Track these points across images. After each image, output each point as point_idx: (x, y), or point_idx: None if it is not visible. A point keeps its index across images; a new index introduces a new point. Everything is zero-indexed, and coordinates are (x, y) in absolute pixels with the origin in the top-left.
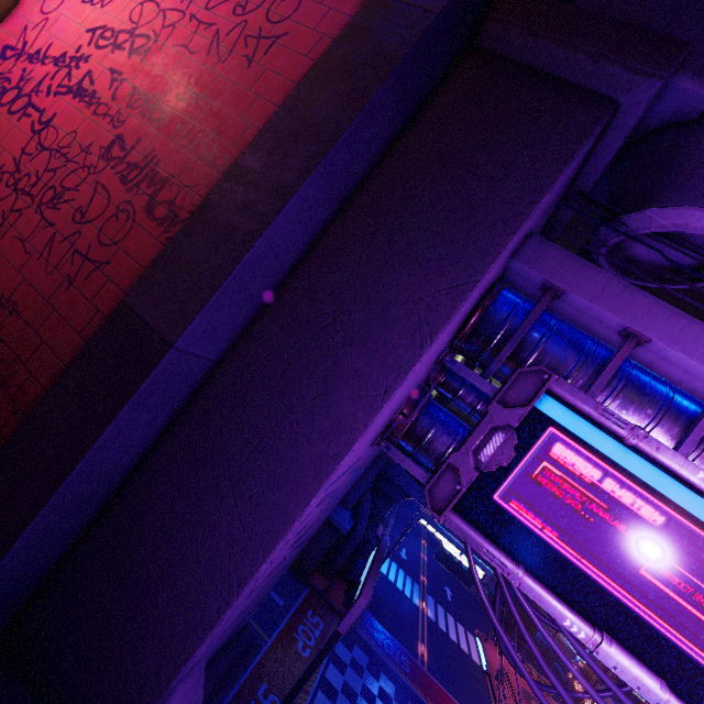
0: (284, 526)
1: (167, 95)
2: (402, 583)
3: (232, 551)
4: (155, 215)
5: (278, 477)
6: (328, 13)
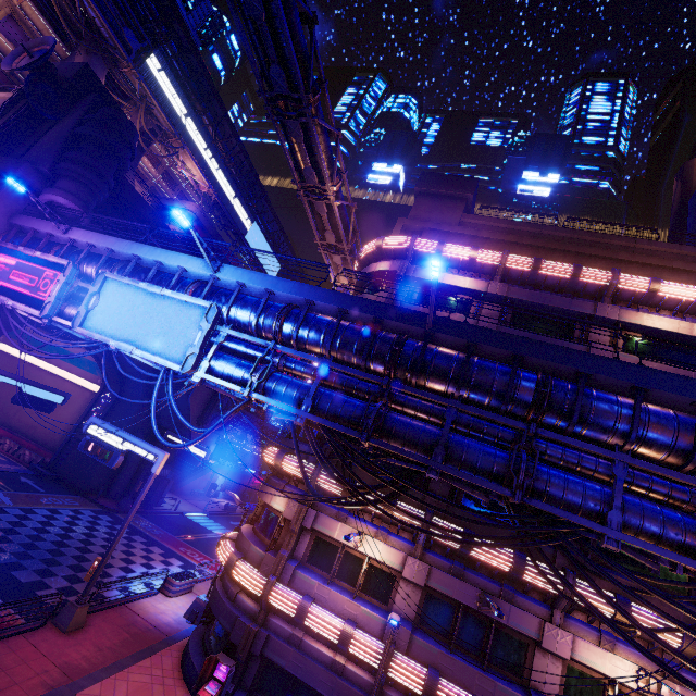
0: None
1: None
2: (208, 525)
3: None
4: None
5: None
6: None
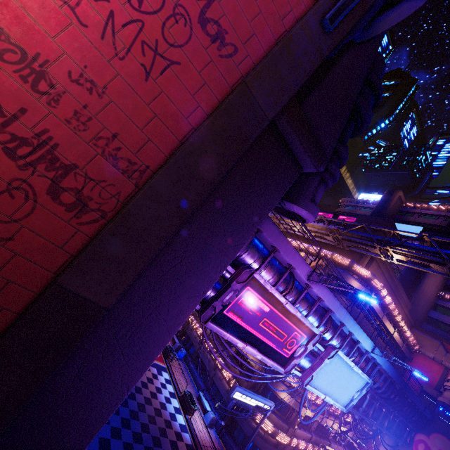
0: (152, 359)
1: (55, 65)
2: None
3: (123, 379)
4: (62, 200)
5: (149, 340)
6: (210, 63)
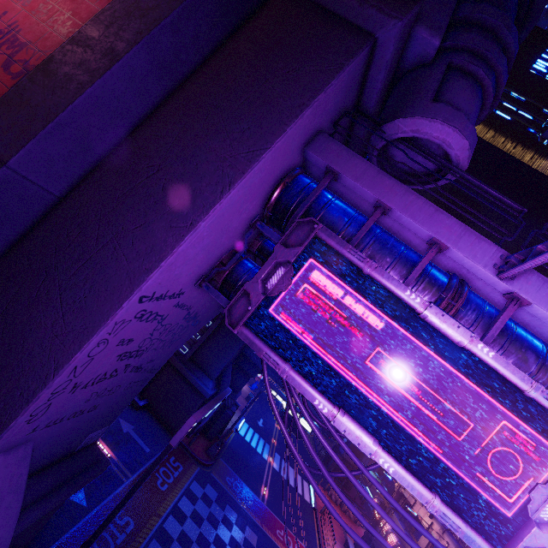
0: (99, 323)
1: None
2: (255, 443)
3: (53, 343)
4: (11, 70)
5: (99, 287)
6: None
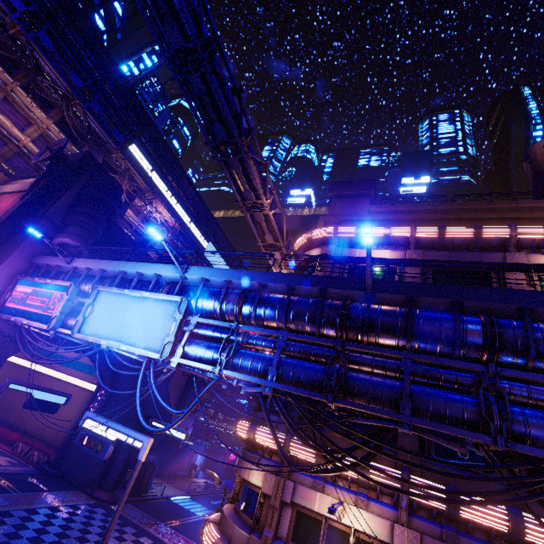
0: None
1: None
2: (192, 507)
3: None
4: None
5: None
6: None
